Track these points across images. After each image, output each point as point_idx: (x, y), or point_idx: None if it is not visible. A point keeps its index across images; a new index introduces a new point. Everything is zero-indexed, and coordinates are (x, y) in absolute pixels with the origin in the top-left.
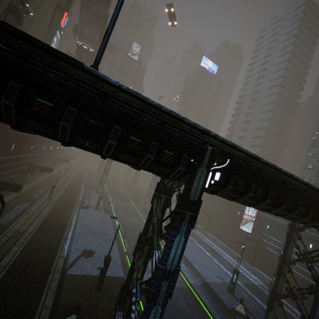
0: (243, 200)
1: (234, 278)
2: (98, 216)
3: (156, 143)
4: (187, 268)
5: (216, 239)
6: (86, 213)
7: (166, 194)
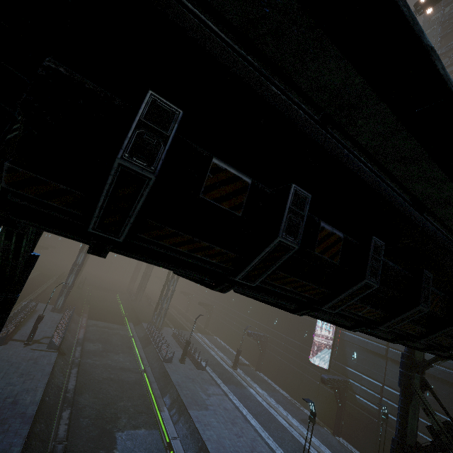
0: (260, 278)
1: None
2: (23, 358)
3: None
4: None
5: (272, 384)
6: None
7: None
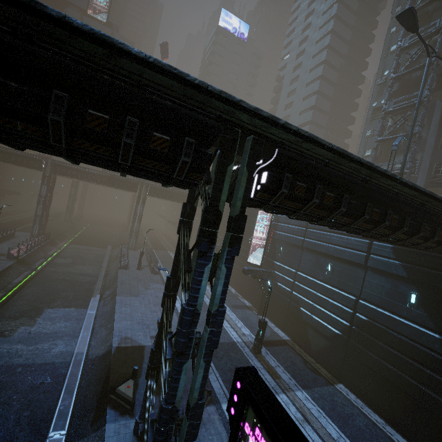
0: None
1: None
2: None
3: None
4: (105, 330)
5: None
6: None
7: None
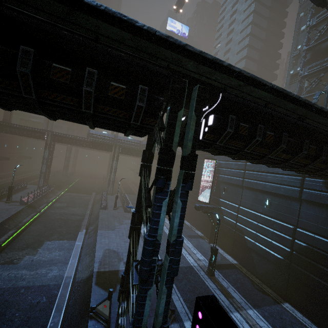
0: None
1: None
2: None
3: None
4: (89, 257)
5: None
6: None
7: None
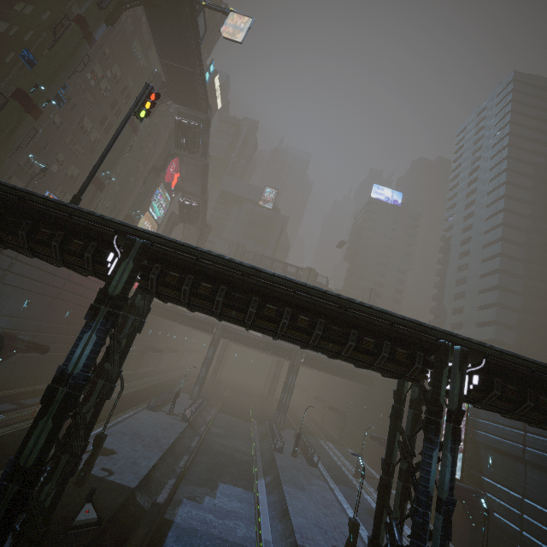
0: (187, 299)
1: (351, 540)
2: (165, 421)
3: (63, 233)
4: (280, 523)
5: None
6: (149, 415)
7: (136, 315)
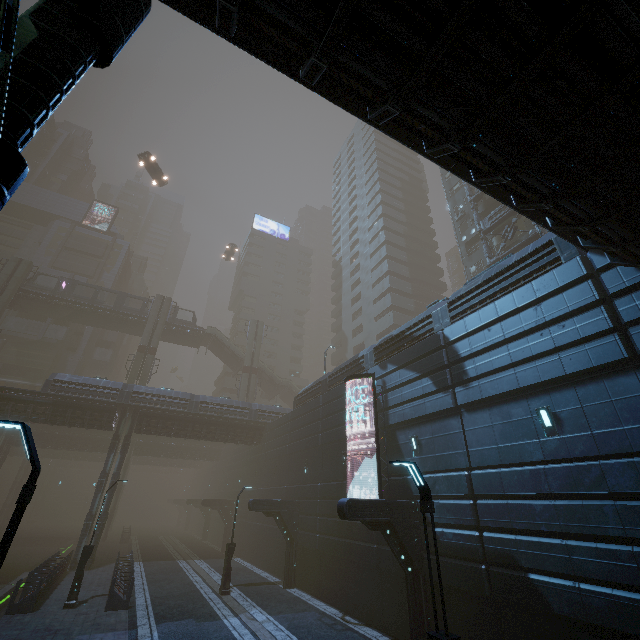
0: None
1: None
2: None
3: None
4: None
5: (309, 601)
6: None
7: None
